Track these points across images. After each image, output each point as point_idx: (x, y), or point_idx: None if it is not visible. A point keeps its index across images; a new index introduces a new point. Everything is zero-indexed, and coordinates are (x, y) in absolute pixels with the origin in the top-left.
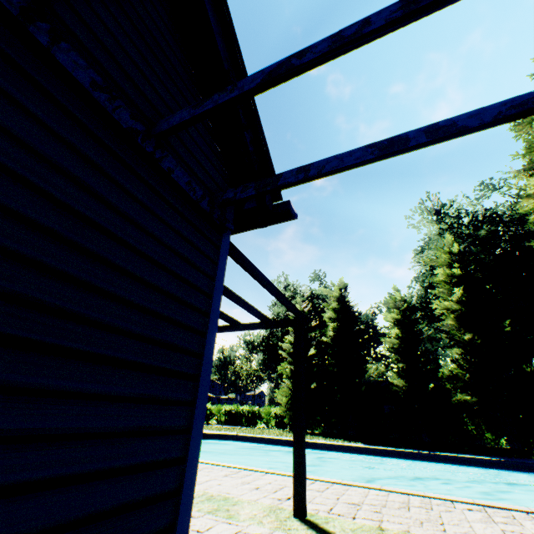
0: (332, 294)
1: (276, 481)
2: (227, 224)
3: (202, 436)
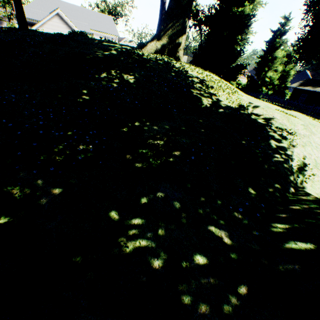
0: (290, 47)
1: None
2: None
3: None
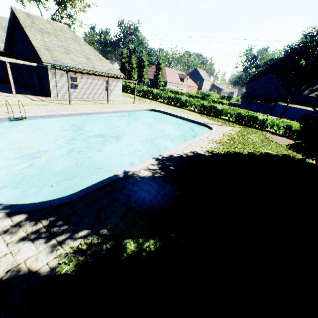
0: None
1: (92, 109)
2: (47, 68)
3: (51, 87)
